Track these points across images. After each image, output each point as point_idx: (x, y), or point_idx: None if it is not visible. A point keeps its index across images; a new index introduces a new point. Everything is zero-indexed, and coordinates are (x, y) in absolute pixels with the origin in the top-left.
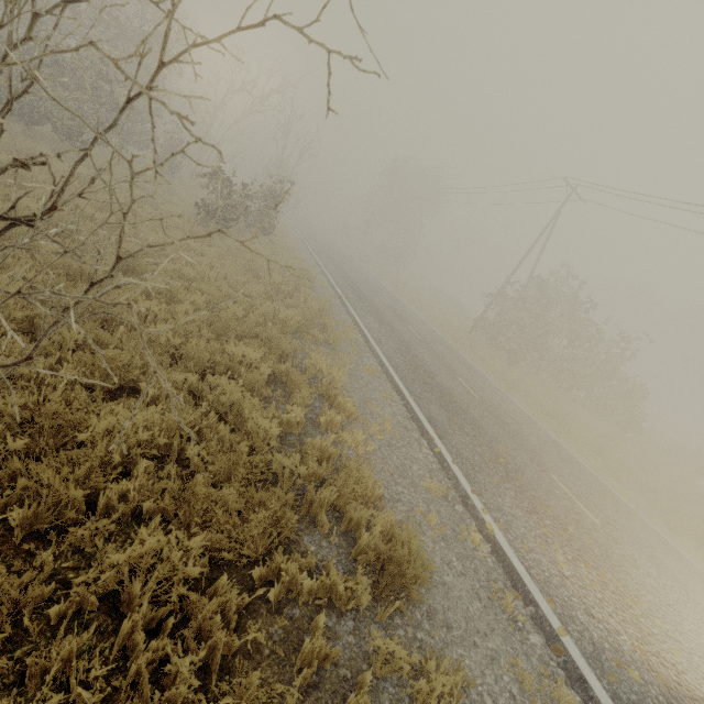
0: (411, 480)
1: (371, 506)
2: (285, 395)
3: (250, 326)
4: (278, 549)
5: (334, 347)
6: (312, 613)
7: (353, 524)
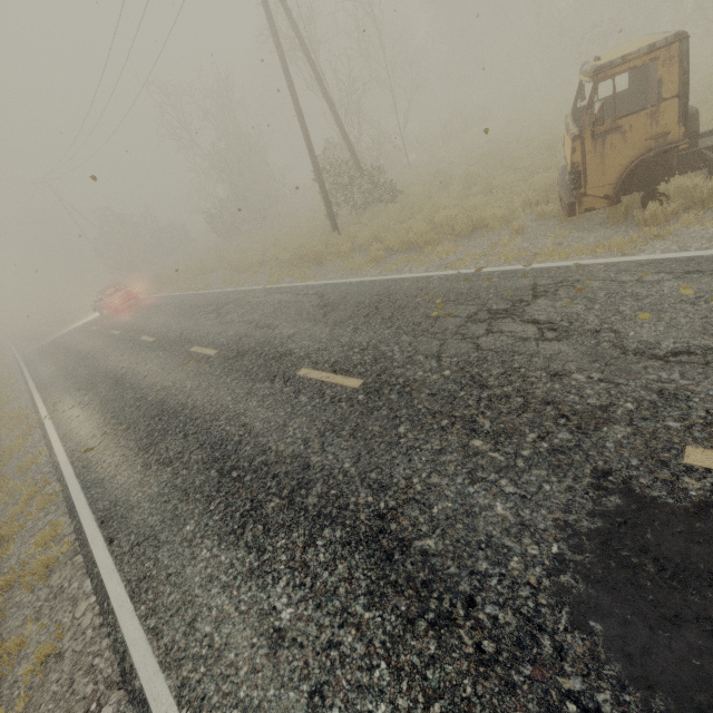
0: None
1: None
2: None
3: None
4: None
5: None
6: None
7: None
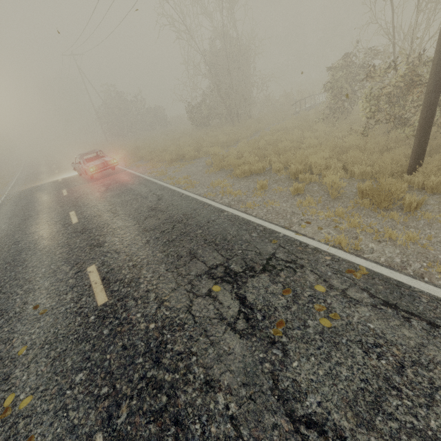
0: None
1: None
2: None
3: None
4: None
5: None
6: None
7: None
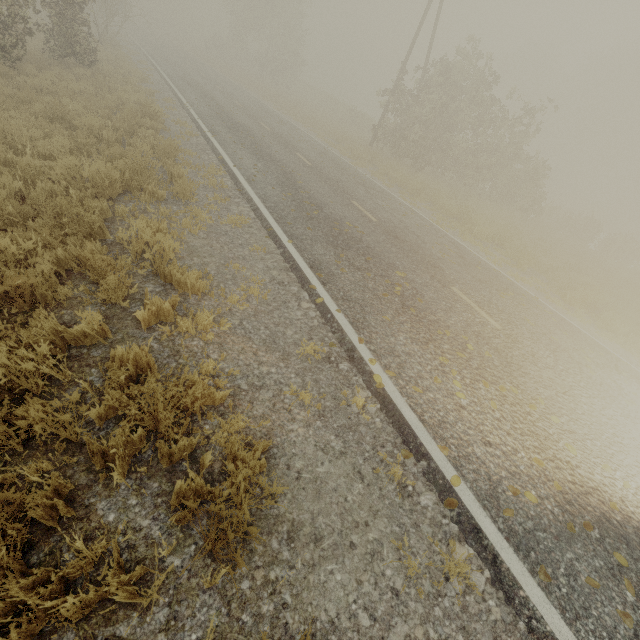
0: (283, 351)
1: (212, 416)
2: (96, 290)
3: (38, 201)
4: (10, 574)
5: (188, 201)
6: (97, 627)
7: (178, 457)
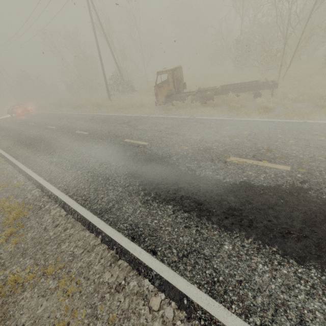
0: None
1: None
2: None
3: None
4: None
5: None
6: None
7: None
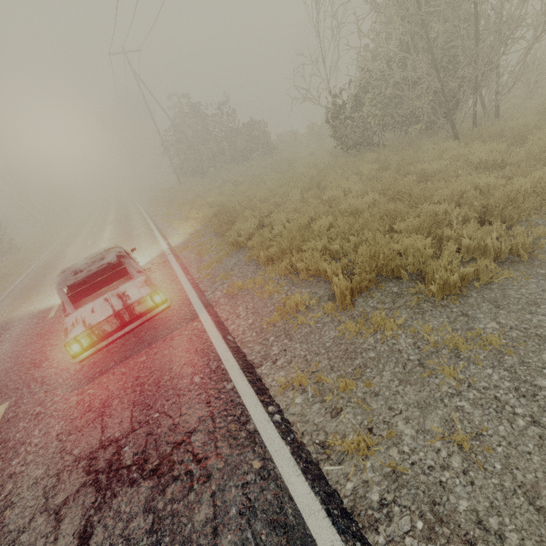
0: None
1: None
2: None
3: None
4: None
5: None
6: None
7: None
